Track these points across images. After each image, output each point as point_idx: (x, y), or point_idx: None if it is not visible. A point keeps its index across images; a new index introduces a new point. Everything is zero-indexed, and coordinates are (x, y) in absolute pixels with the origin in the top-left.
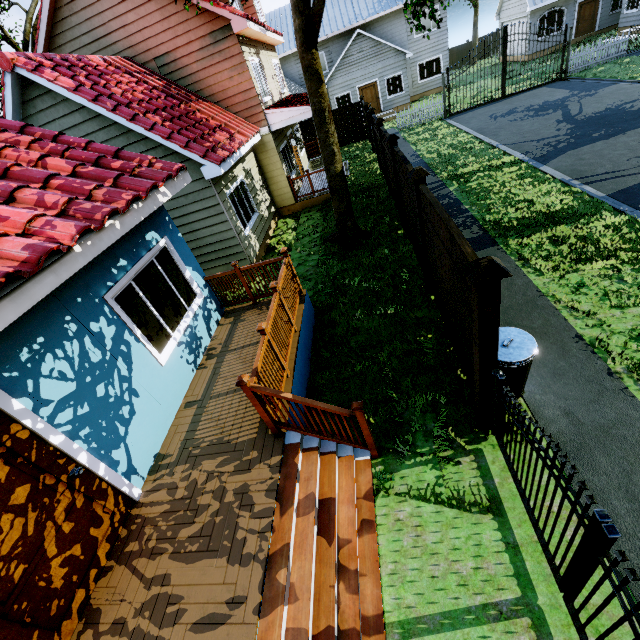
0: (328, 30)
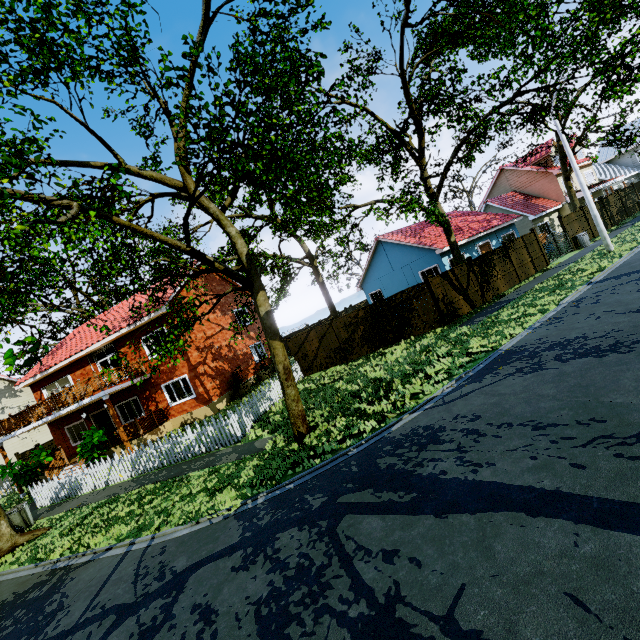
0: None
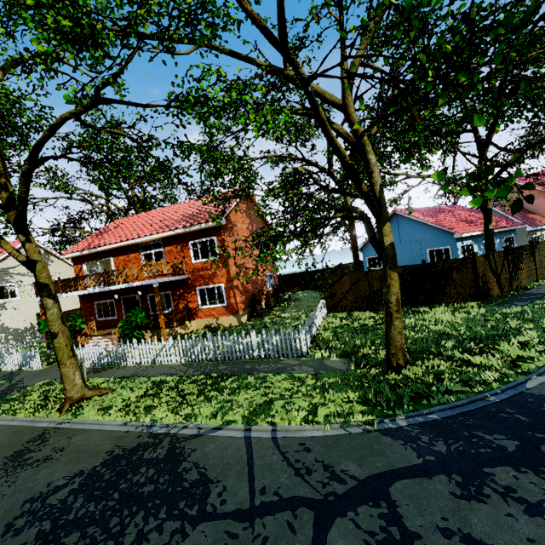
0: None
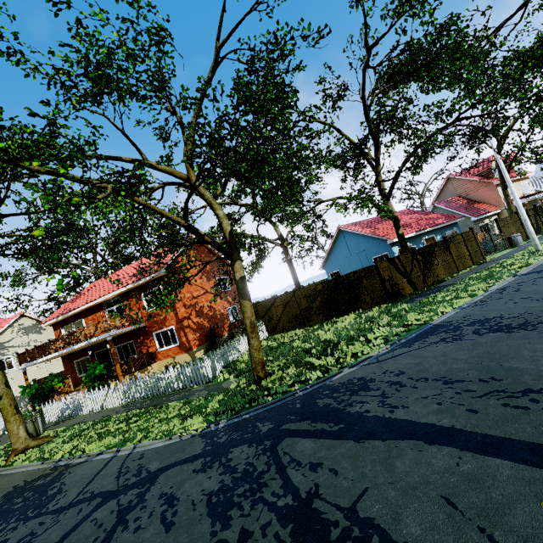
0: None
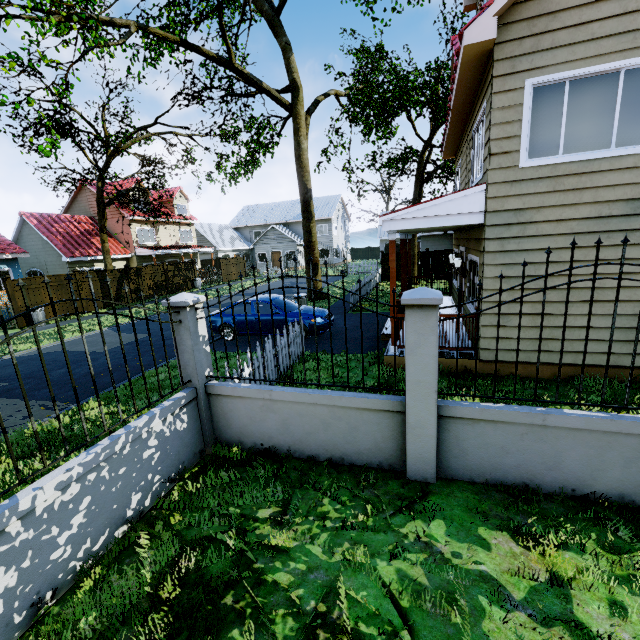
0: (268, 221)
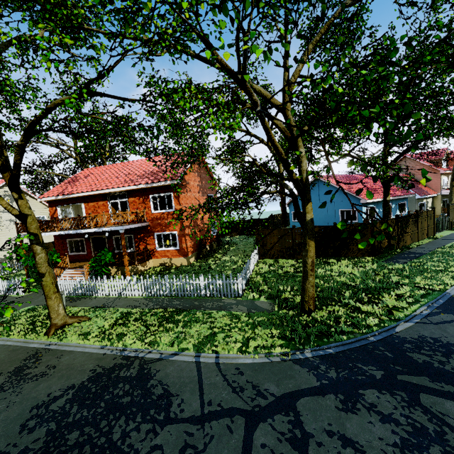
0: None
